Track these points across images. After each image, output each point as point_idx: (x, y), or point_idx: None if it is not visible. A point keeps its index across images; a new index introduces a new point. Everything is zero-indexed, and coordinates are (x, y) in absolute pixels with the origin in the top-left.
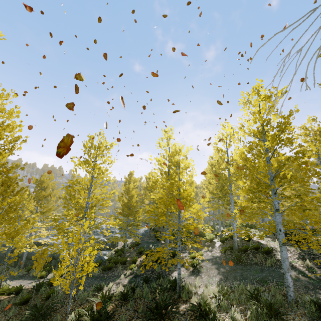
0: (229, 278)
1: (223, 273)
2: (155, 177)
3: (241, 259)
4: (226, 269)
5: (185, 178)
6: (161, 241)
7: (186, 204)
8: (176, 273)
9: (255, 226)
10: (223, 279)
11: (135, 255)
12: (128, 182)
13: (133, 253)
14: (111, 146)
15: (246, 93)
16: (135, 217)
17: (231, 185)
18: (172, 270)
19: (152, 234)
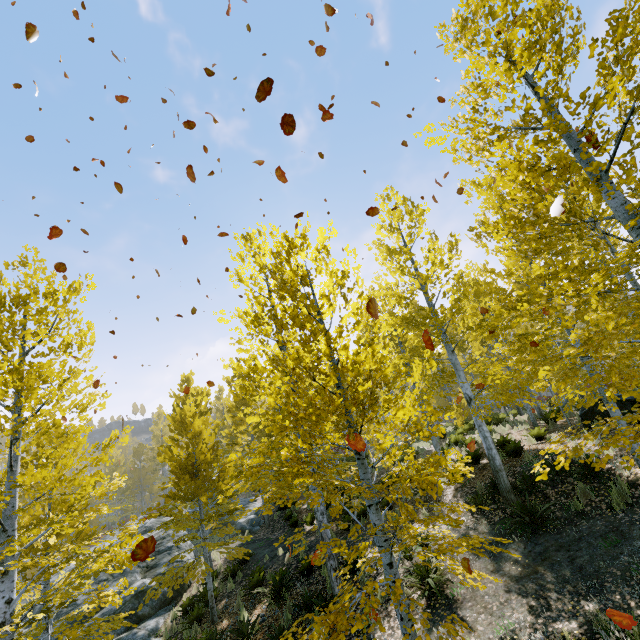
0: (552, 595)
1: (521, 580)
2: (247, 360)
3: (538, 515)
4: (520, 563)
5: (343, 318)
6: (302, 525)
7: (377, 401)
8: (383, 634)
9: (498, 419)
10: (540, 609)
11: (244, 601)
12: (183, 403)
13: (236, 595)
14: (75, 294)
15: (453, 20)
16: (219, 491)
17: (445, 331)
18: (368, 626)
19: (276, 516)
